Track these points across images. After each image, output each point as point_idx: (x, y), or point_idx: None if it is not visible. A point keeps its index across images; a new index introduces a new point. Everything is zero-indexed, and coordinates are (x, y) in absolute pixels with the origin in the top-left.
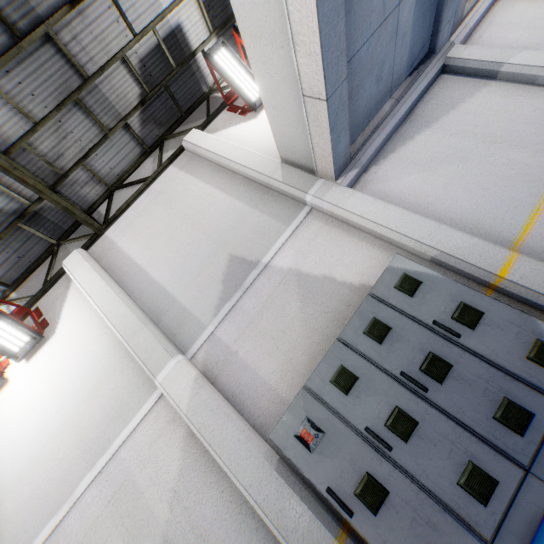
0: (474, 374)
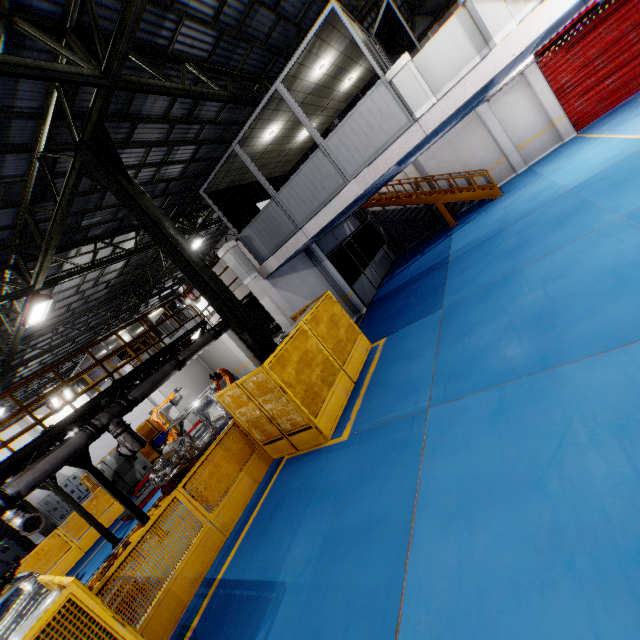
0: (78, 492)
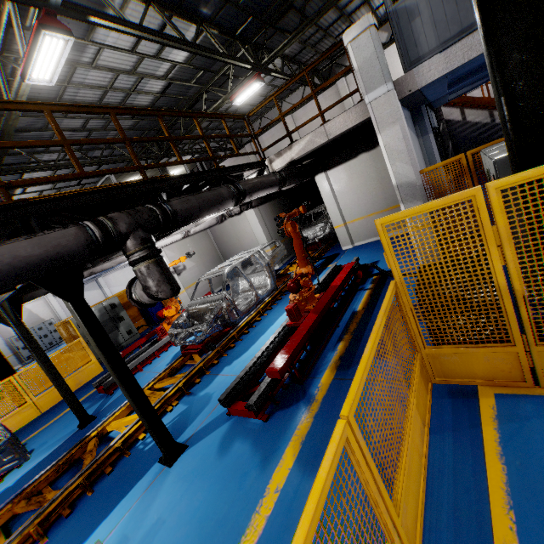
0: (51, 338)
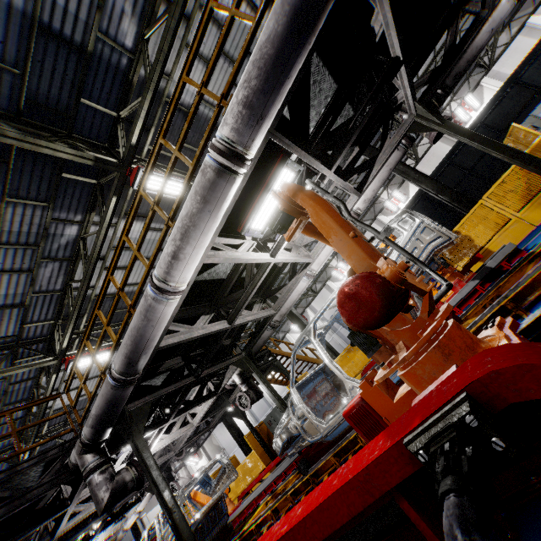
0: None
